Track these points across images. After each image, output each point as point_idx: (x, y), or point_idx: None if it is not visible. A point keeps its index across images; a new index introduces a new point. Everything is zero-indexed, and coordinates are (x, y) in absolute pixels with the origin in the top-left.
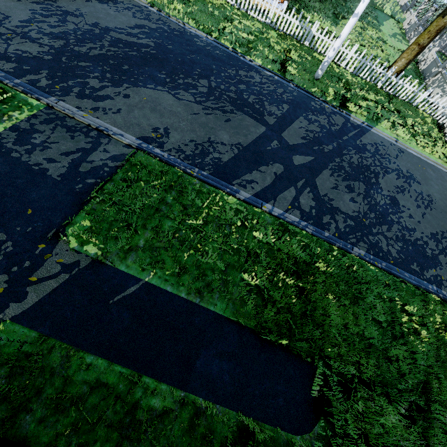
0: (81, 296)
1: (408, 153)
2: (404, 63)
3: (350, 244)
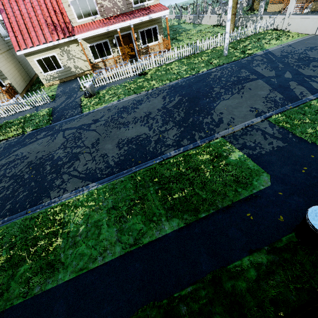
0: None
1: (291, 44)
2: (233, 25)
3: None
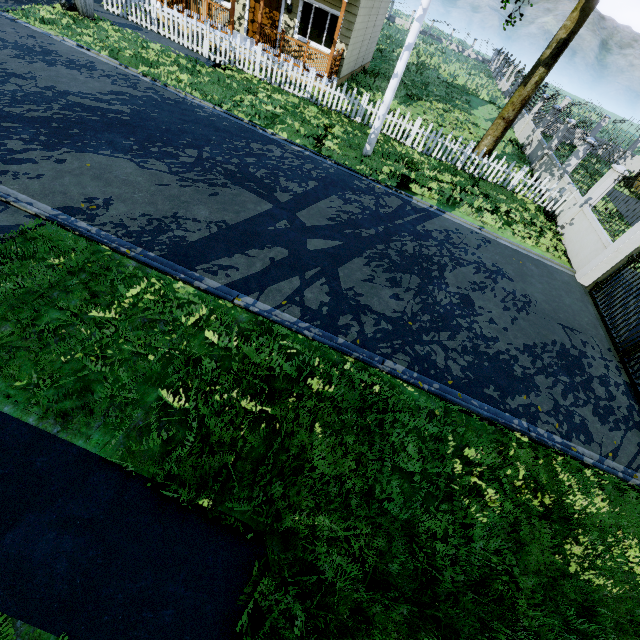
0: None
1: (498, 243)
2: (492, 142)
3: (381, 355)
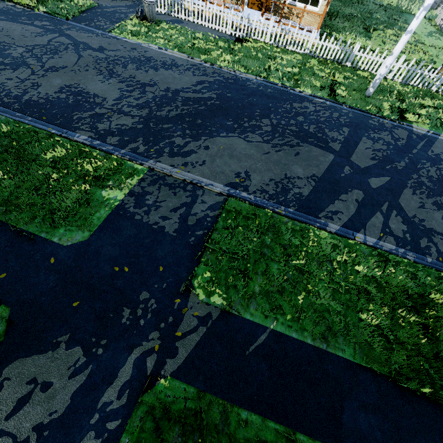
0: (221, 348)
1: None
2: None
3: None
